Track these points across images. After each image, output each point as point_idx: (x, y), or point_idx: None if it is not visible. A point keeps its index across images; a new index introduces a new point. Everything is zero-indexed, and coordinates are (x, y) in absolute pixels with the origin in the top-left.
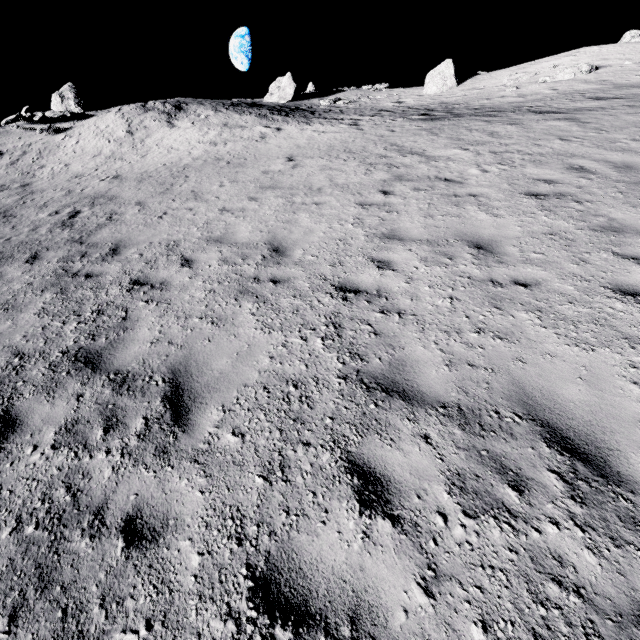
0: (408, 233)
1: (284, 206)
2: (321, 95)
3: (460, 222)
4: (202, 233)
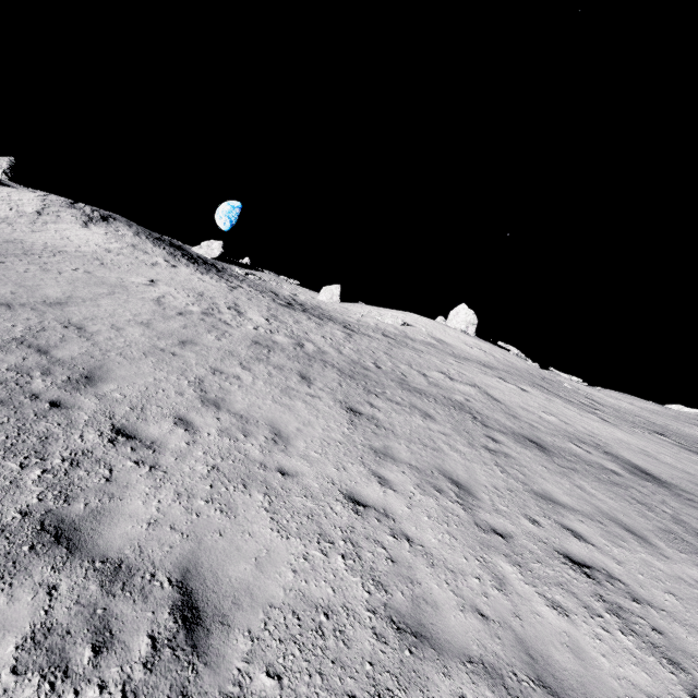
0: (157, 327)
1: (102, 293)
2: (244, 267)
3: (195, 334)
4: (17, 279)
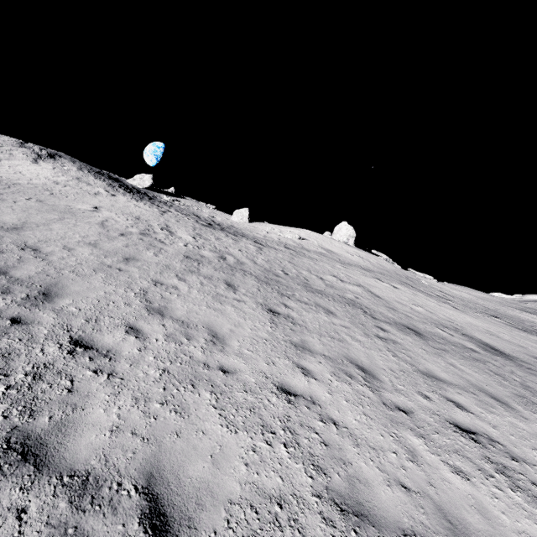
0: (103, 246)
1: (54, 219)
2: (171, 195)
3: (136, 252)
4: None
